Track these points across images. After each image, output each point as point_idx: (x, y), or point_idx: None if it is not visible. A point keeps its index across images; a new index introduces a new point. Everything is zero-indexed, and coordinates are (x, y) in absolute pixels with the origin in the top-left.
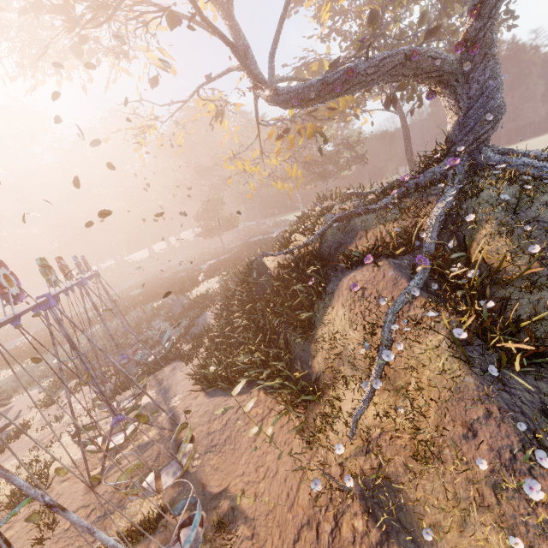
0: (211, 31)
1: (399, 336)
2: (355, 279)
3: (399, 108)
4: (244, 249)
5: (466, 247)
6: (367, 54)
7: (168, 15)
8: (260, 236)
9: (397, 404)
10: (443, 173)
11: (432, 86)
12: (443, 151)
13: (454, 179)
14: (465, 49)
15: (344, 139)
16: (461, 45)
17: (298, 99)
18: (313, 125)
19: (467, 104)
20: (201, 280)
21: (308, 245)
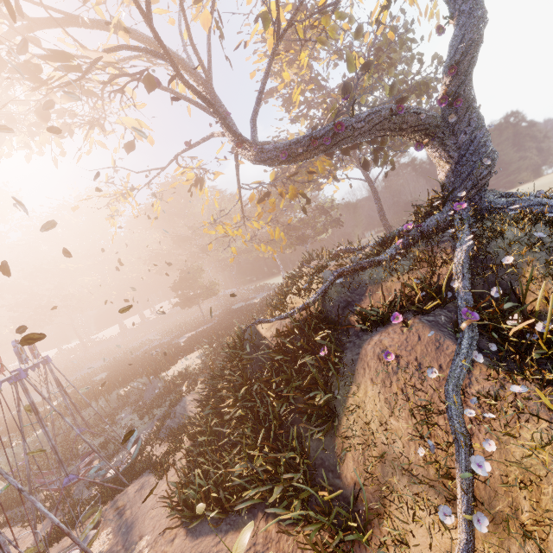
0: (192, 93)
1: (477, 427)
2: (383, 344)
3: (367, 176)
4: (226, 317)
5: (515, 294)
6: (353, 110)
7: (146, 78)
8: (242, 303)
9: (507, 548)
10: (446, 220)
11: (419, 139)
12: (441, 199)
13: (463, 224)
14: (446, 104)
15: (319, 205)
16: (444, 99)
17: (285, 154)
18: (295, 188)
19: (458, 153)
20: (179, 356)
21: (309, 306)
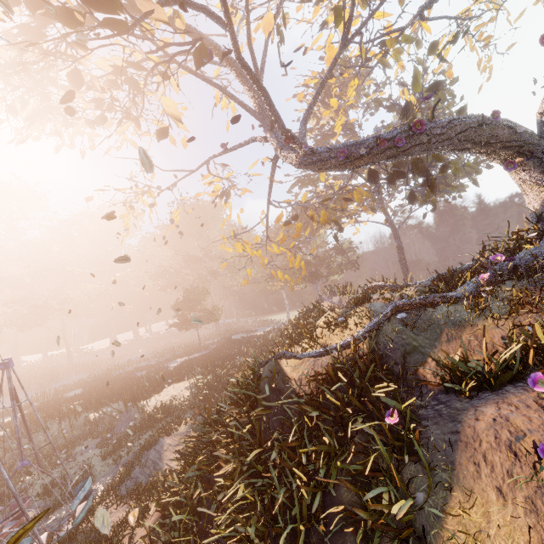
0: (246, 73)
1: None
2: (515, 426)
3: (391, 222)
4: (224, 347)
5: None
6: (433, 113)
7: (197, 50)
8: (242, 334)
9: None
10: None
11: (507, 159)
12: (537, 231)
13: None
14: None
15: (337, 244)
16: None
17: (344, 153)
18: (327, 213)
19: None
20: (166, 383)
21: (353, 344)
